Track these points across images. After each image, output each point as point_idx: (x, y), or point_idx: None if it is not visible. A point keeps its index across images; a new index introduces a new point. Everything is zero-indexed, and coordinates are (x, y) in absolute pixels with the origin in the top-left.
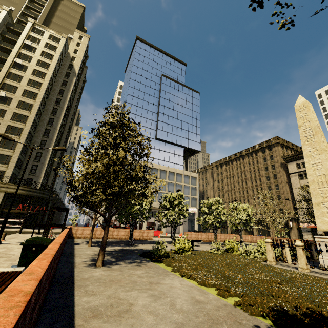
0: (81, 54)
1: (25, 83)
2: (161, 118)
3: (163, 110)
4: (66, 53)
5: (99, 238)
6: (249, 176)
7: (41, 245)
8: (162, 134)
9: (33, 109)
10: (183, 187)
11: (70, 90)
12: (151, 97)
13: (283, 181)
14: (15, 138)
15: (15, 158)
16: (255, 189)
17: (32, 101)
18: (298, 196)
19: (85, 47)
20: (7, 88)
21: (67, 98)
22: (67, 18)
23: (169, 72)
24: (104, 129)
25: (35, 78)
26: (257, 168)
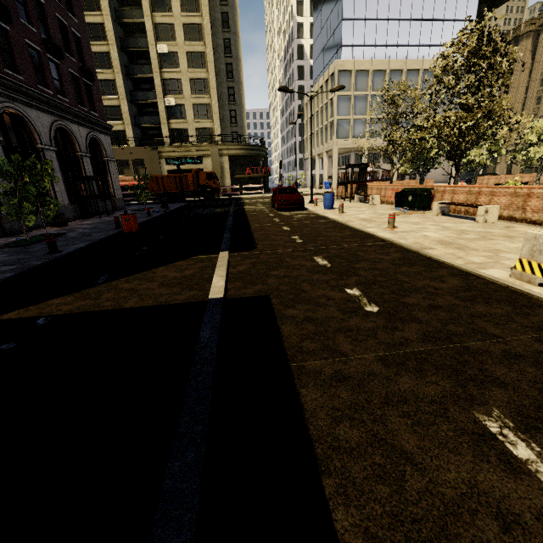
0: None
1: None
2: None
3: None
4: None
5: None
6: None
7: (428, 191)
8: None
9: (202, 7)
10: None
11: None
12: None
13: None
14: (202, 72)
15: (215, 106)
16: None
17: None
18: None
19: None
20: None
21: None
22: None
23: None
24: (453, 60)
25: None
26: None
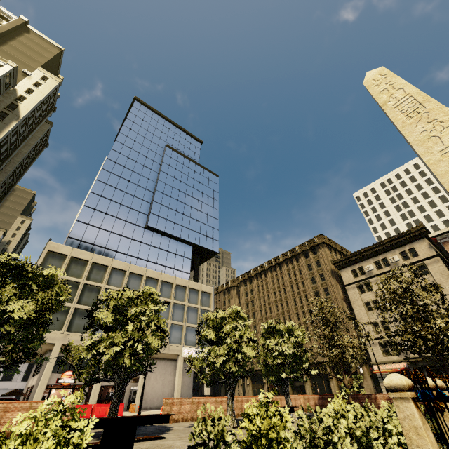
0: (38, 96)
1: None
2: (158, 198)
3: (163, 189)
4: (10, 89)
5: None
6: (291, 292)
7: None
8: (158, 221)
9: None
10: (187, 309)
11: None
12: (146, 169)
13: (338, 297)
14: None
15: None
16: (301, 313)
17: None
18: (363, 319)
19: (49, 91)
20: None
21: None
22: (29, 53)
23: (178, 145)
24: None
25: None
26: (300, 280)
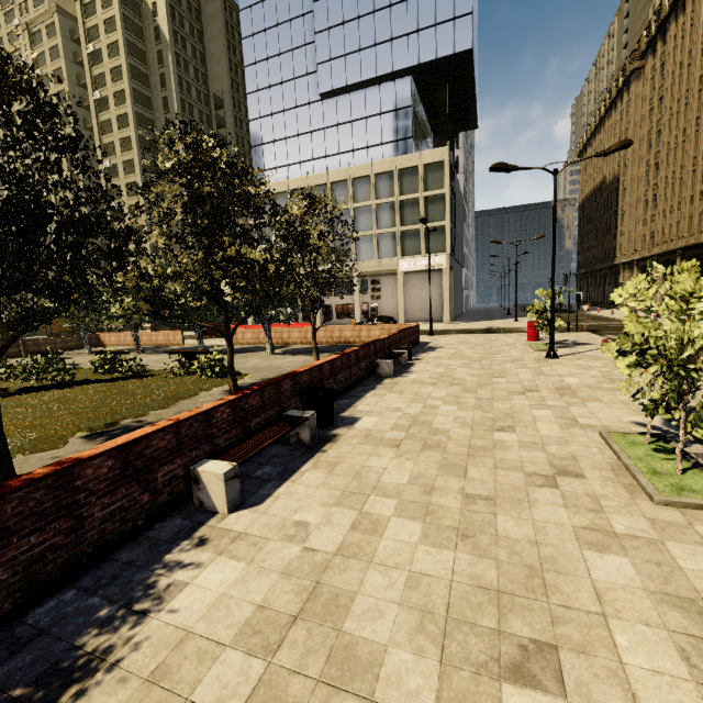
0: None
1: (117, 129)
2: (321, 21)
3: None
4: (143, 8)
5: (125, 345)
6: None
7: None
8: (332, 73)
9: (136, 168)
10: (398, 207)
11: (174, 90)
12: None
13: None
14: (140, 221)
15: (148, 249)
16: None
17: (131, 154)
18: None
19: None
20: (109, 152)
21: (175, 109)
22: None
23: None
24: None
25: (120, 111)
26: None
